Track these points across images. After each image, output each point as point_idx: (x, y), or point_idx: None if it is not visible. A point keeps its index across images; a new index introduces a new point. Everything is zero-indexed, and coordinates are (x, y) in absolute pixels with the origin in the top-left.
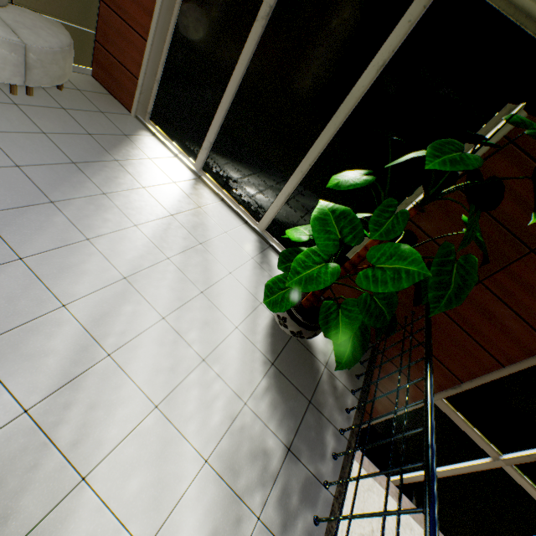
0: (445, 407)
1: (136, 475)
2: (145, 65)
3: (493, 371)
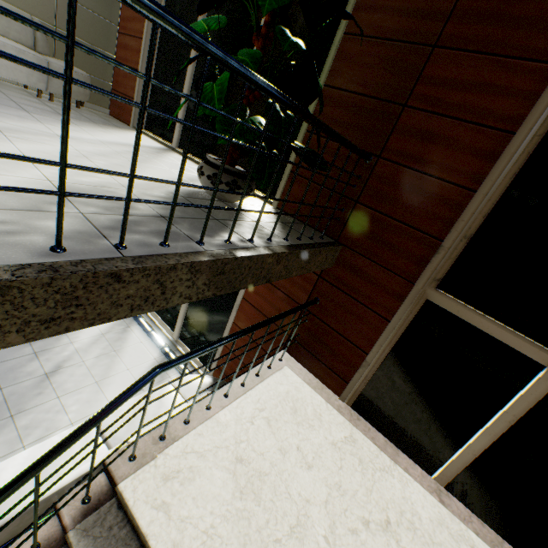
0: (448, 303)
1: None
2: (137, 86)
3: (467, 204)
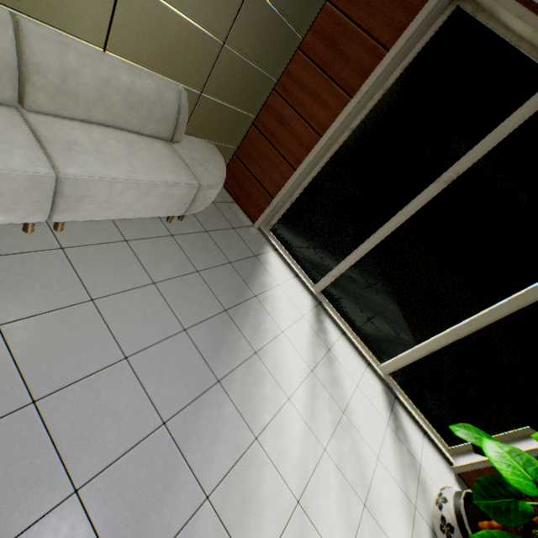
0: None
1: None
2: (286, 189)
3: None
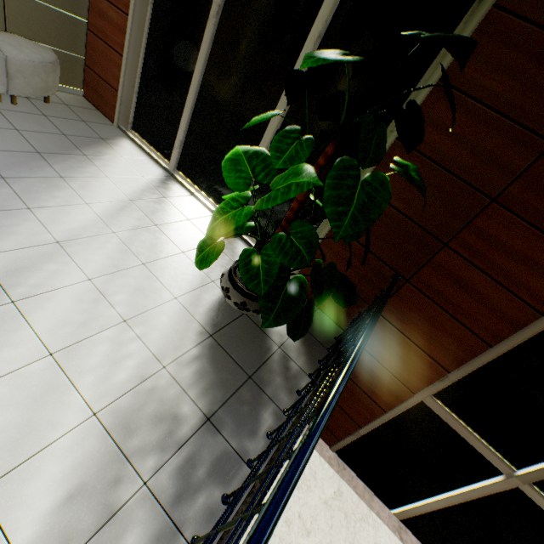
0: (439, 409)
1: (0, 413)
2: (122, 78)
3: (480, 354)
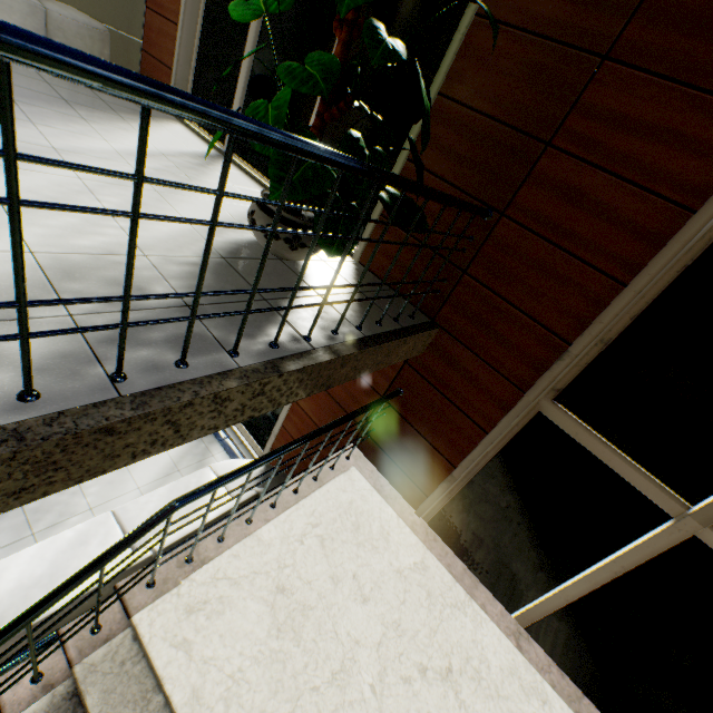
0: (565, 421)
1: None
2: (177, 51)
3: (611, 301)
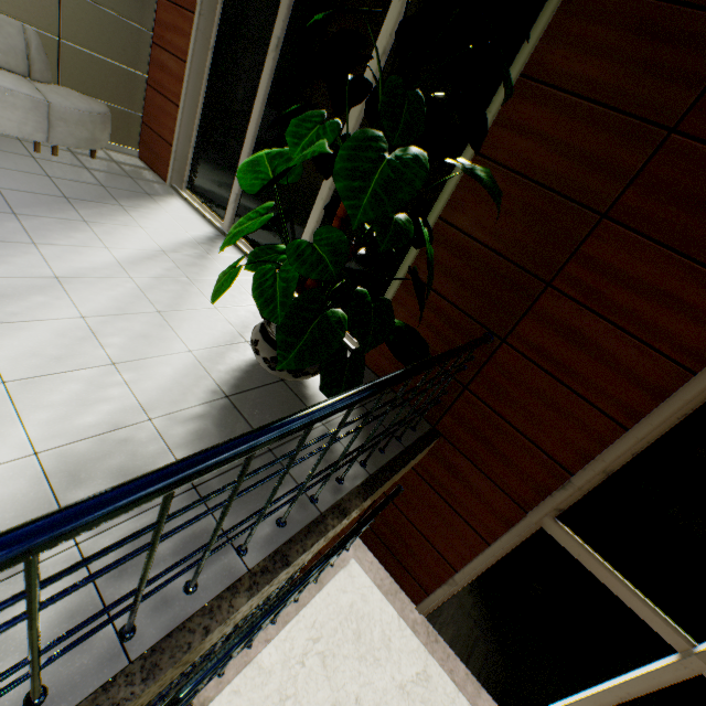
0: (568, 540)
1: None
2: (178, 130)
3: (613, 442)
